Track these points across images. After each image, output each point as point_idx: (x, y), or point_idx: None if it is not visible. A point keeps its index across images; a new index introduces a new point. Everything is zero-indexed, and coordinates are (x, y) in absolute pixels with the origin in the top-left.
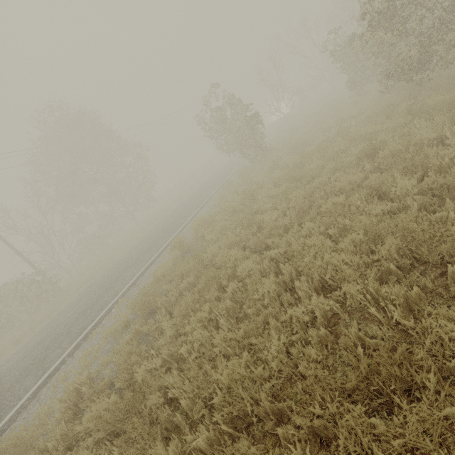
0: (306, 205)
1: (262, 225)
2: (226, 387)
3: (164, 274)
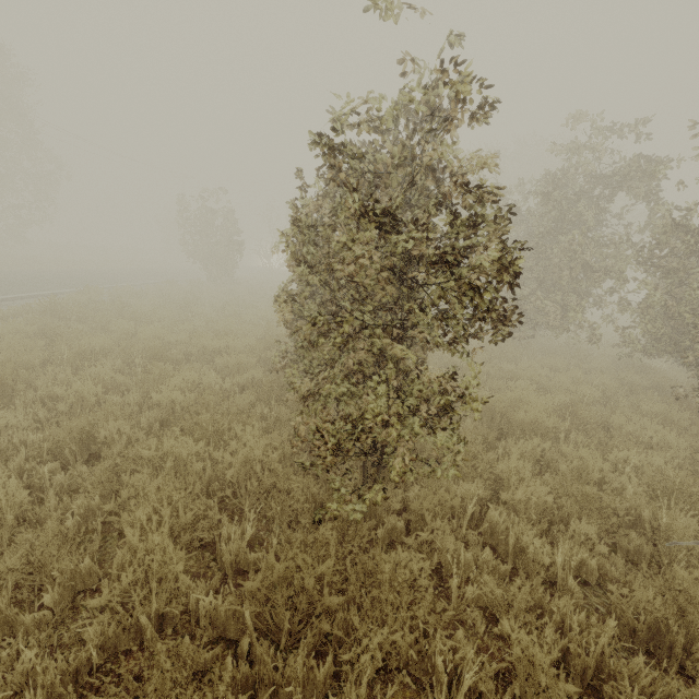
0: (235, 314)
1: (196, 314)
2: (148, 335)
3: (73, 303)
